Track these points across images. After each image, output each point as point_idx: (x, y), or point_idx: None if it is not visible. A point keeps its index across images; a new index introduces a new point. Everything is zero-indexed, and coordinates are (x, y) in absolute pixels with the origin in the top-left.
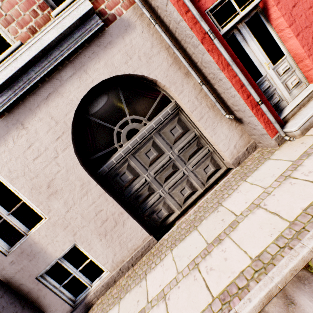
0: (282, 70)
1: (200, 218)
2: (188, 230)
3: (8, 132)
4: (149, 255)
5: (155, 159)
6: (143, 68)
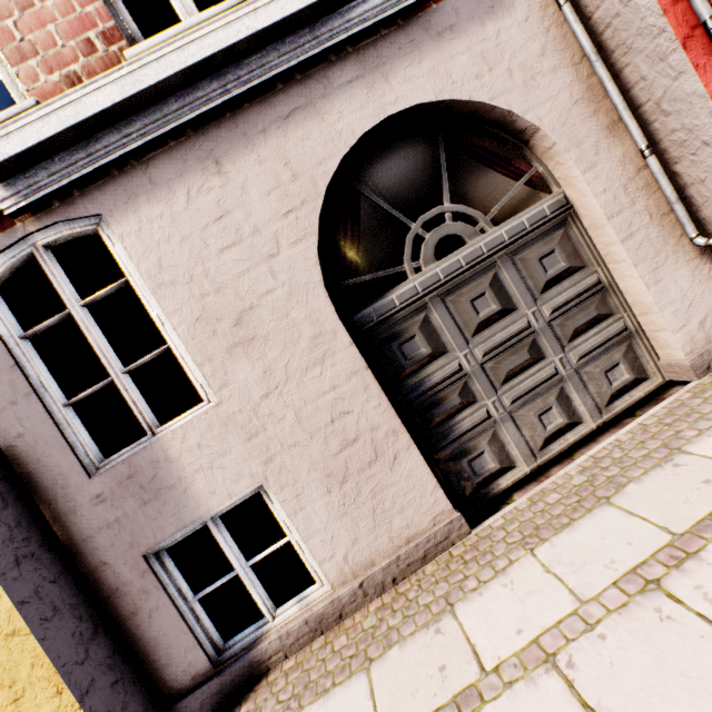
0: None
1: (613, 480)
2: (577, 506)
3: (182, 174)
4: (448, 560)
5: (491, 320)
6: (513, 95)
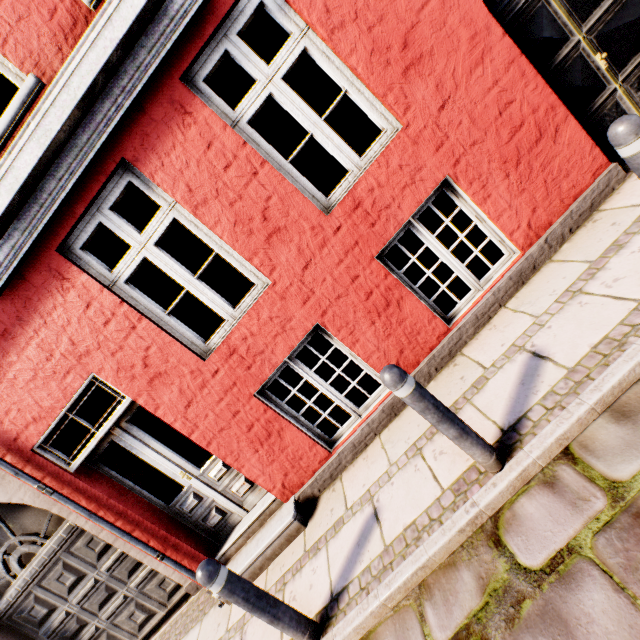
0: (215, 477)
1: None
2: None
3: None
4: None
5: (75, 584)
6: None
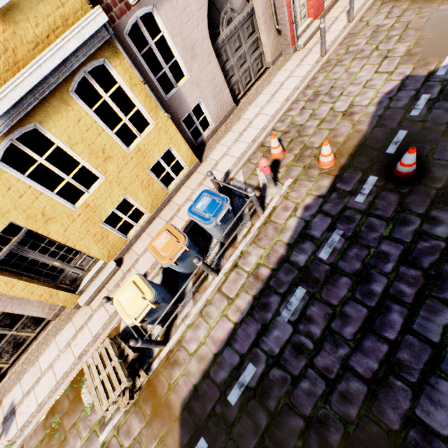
0: (301, 4)
1: (261, 90)
2: (256, 96)
3: None
4: (234, 114)
5: (237, 49)
6: None
